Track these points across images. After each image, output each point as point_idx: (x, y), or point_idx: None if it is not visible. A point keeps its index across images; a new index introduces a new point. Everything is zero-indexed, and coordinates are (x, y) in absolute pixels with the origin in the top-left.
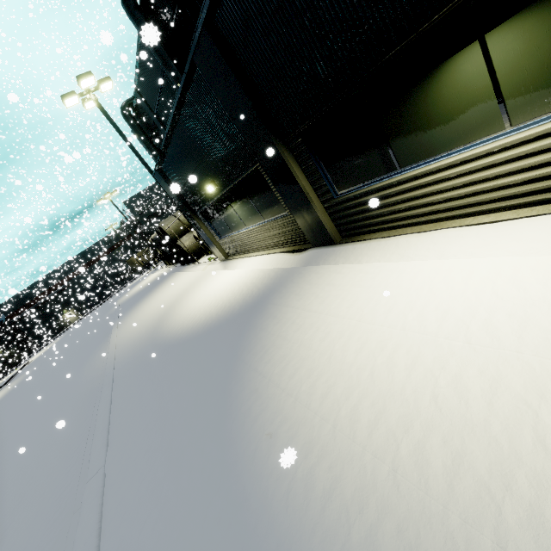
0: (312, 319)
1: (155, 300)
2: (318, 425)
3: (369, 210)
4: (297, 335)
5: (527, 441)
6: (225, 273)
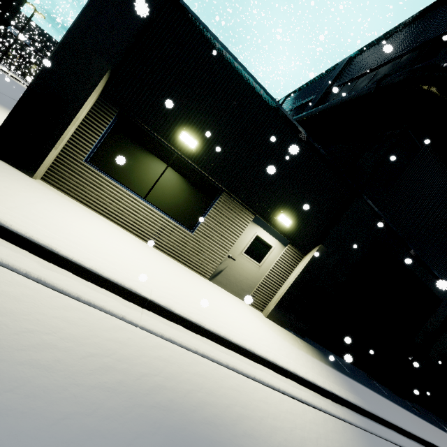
0: None
1: None
2: None
3: None
4: None
5: None
6: None
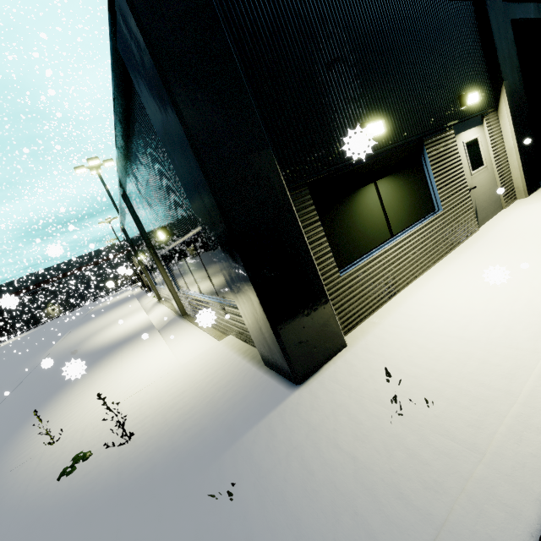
0: (116, 360)
1: (103, 319)
2: (62, 404)
3: (188, 304)
4: (104, 366)
5: (87, 411)
6: (142, 314)
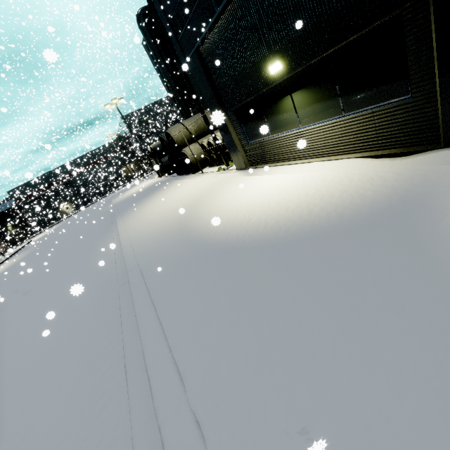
0: None
1: (162, 200)
2: None
3: None
4: None
5: None
6: (263, 178)
